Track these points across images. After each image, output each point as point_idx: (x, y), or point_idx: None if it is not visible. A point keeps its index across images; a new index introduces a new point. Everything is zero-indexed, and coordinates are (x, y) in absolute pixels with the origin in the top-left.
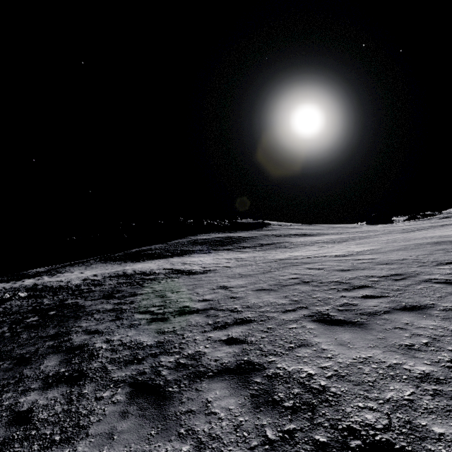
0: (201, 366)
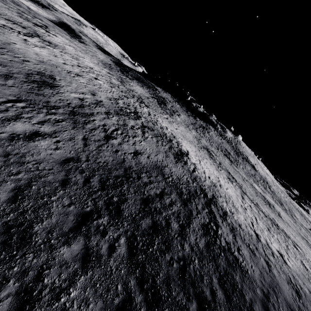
0: None
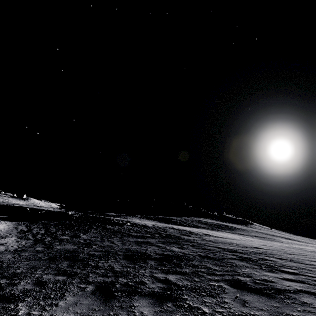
0: (302, 259)
